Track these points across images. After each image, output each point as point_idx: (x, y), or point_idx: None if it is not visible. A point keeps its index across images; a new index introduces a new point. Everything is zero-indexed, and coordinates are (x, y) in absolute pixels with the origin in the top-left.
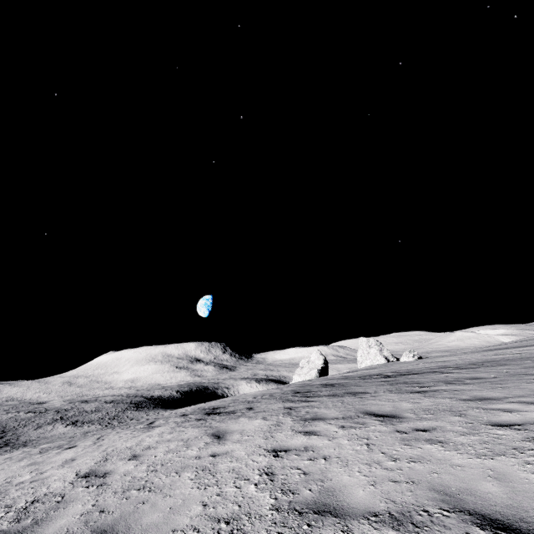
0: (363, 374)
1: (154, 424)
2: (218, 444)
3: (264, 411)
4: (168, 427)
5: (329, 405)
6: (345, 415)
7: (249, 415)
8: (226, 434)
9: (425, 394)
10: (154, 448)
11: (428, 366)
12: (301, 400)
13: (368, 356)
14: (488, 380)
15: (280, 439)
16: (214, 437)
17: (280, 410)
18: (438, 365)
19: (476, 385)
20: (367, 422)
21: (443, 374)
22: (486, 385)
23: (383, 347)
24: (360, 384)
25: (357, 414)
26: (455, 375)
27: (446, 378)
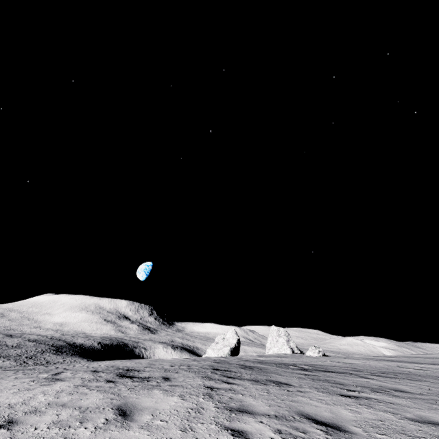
0: (276, 361)
1: (60, 376)
2: (121, 425)
3: (182, 386)
4: (71, 384)
5: (255, 394)
6: (278, 412)
7: (165, 388)
8: (134, 410)
9: (358, 400)
10: (41, 413)
11: (339, 366)
12: (222, 379)
13: (276, 344)
14: (417, 395)
15: (202, 435)
16: (119, 413)
17: (200, 389)
18: (348, 366)
19: (409, 401)
20: (308, 430)
21: (362, 378)
22: (420, 402)
23: (290, 338)
24: (279, 372)
25: (291, 414)
26: (376, 382)
27: (368, 384)
